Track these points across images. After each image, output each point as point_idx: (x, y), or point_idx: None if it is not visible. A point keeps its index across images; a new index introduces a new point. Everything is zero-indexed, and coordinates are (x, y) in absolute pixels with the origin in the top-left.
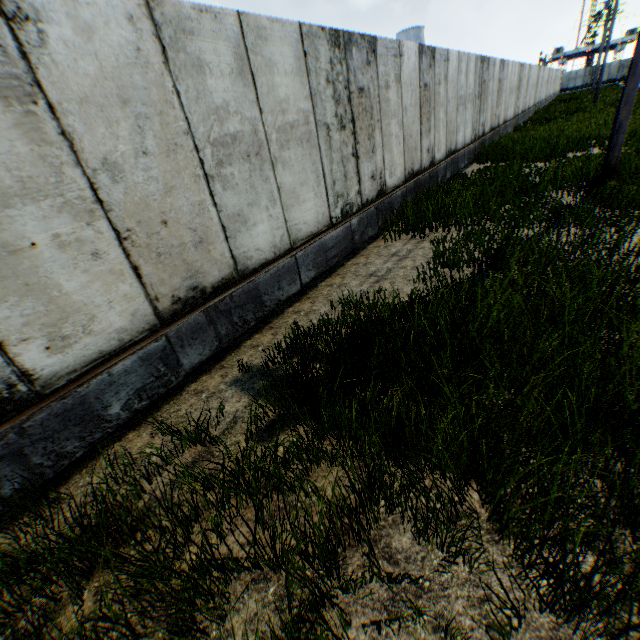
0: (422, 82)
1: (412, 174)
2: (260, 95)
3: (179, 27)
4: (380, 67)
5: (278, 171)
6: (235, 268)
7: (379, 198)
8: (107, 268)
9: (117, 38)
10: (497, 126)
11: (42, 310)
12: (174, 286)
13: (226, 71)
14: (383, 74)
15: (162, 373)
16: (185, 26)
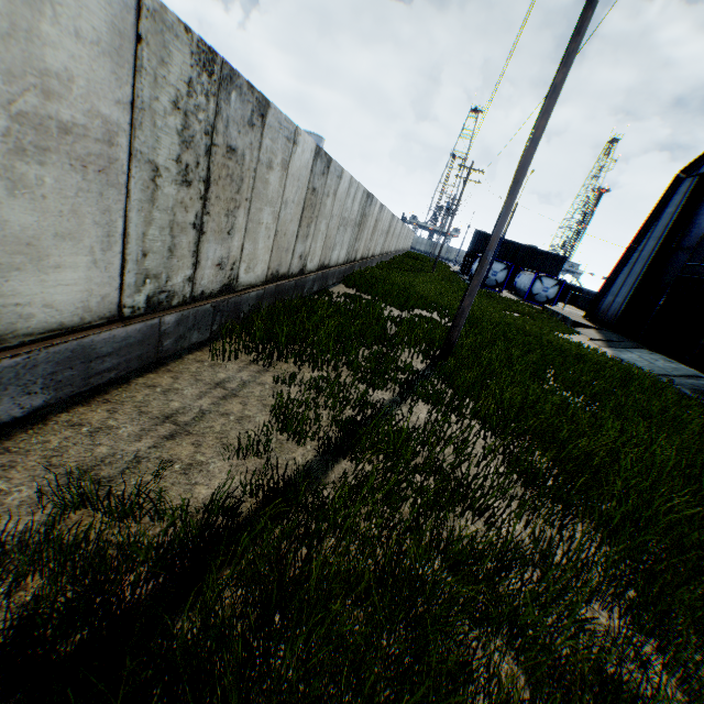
0: (312, 183)
1: (276, 276)
2: None
3: None
4: (267, 138)
5: None
6: None
7: (223, 294)
8: None
9: None
10: (367, 257)
11: None
12: None
13: None
14: (268, 149)
15: None
16: None
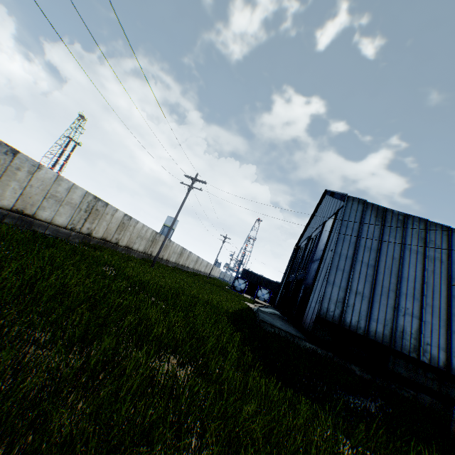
0: (123, 221)
1: (105, 239)
2: (69, 194)
3: (62, 179)
4: (107, 209)
5: (61, 207)
6: (34, 215)
7: (87, 235)
8: (15, 196)
9: (50, 175)
10: (162, 258)
11: (1, 193)
12: (21, 207)
13: (65, 188)
14: (108, 211)
15: (1, 218)
16: (63, 180)
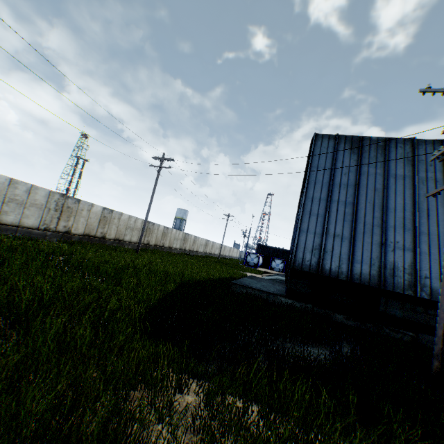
0: (103, 215)
1: (89, 235)
2: (30, 196)
3: (17, 182)
4: (81, 205)
5: (26, 210)
6: None
7: (66, 233)
8: None
9: (2, 180)
10: (163, 246)
11: None
12: None
13: (24, 190)
14: (82, 207)
15: None
16: (18, 183)
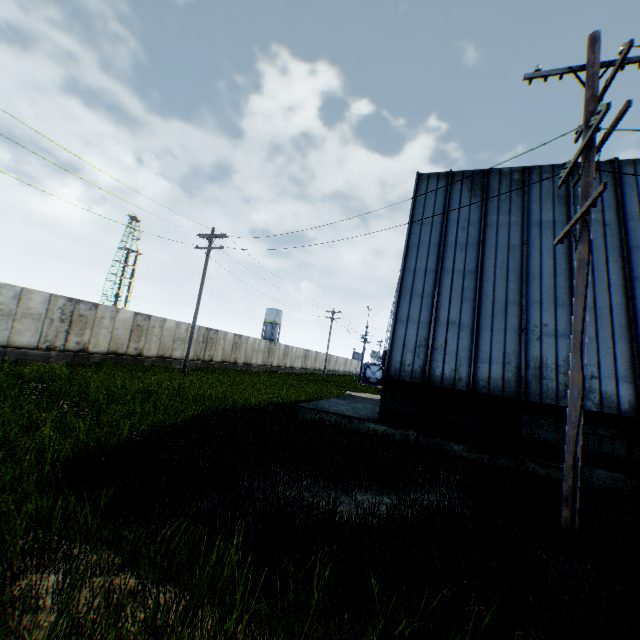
0: (136, 323)
1: (116, 353)
2: (22, 304)
3: None
4: (100, 312)
5: (17, 323)
6: None
7: (81, 352)
8: None
9: None
10: (235, 362)
11: None
12: None
13: (11, 296)
14: (102, 314)
15: None
16: (2, 286)
